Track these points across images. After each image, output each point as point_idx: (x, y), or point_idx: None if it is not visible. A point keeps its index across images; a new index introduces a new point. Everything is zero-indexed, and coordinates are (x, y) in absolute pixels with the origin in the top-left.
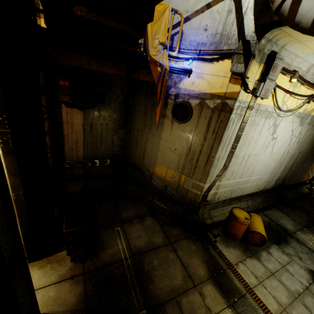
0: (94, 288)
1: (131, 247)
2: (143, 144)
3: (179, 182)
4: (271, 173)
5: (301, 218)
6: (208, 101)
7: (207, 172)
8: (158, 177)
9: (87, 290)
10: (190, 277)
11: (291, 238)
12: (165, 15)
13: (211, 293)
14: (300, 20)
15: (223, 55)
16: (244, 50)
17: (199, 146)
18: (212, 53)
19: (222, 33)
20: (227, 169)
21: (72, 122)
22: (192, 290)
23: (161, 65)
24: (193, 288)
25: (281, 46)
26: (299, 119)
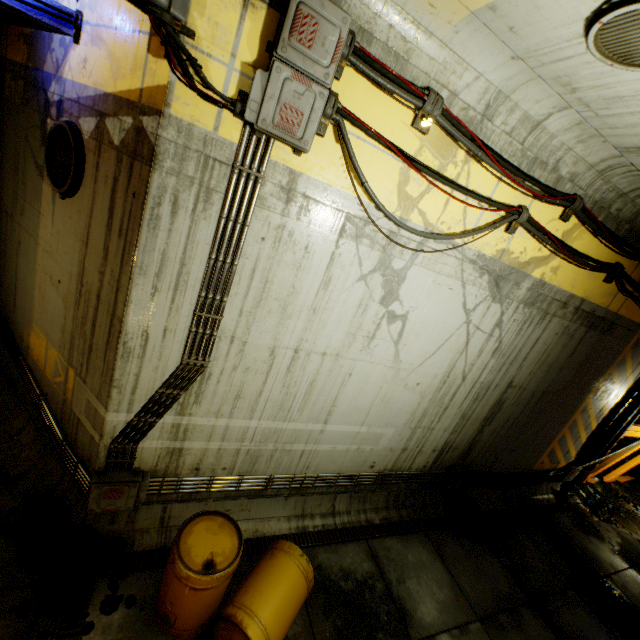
0: None
1: None
2: (15, 259)
3: (66, 390)
4: (413, 428)
5: (486, 585)
6: (111, 122)
7: (111, 371)
8: (36, 366)
9: None
10: None
11: None
12: None
13: None
14: None
15: None
16: None
17: (98, 279)
18: None
19: None
20: (205, 378)
21: None
22: None
23: None
24: None
25: None
26: (488, 280)
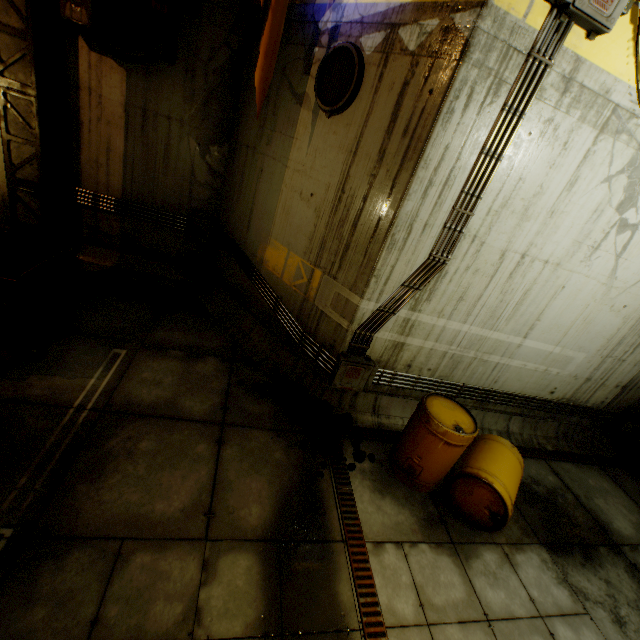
0: None
1: (116, 394)
2: (253, 186)
3: (307, 289)
4: (603, 357)
5: None
6: (406, 30)
7: (373, 262)
8: (269, 275)
9: None
10: (209, 515)
11: (612, 554)
12: None
13: (239, 577)
14: None
15: None
16: None
17: (365, 183)
18: None
19: None
20: (441, 276)
21: (102, 94)
22: (188, 546)
23: None
24: (195, 543)
25: None
26: None
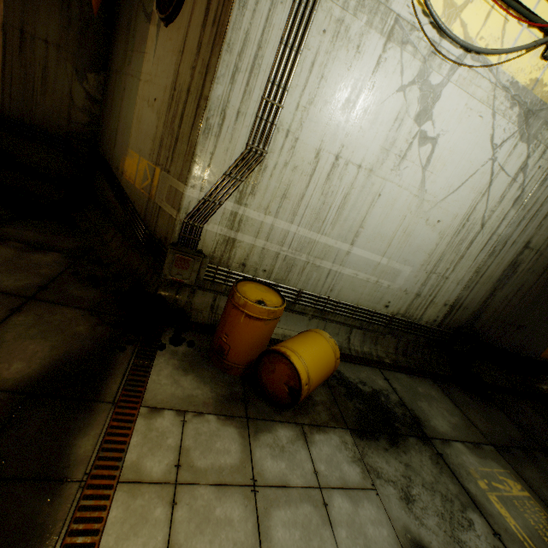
0: None
1: None
2: (119, 106)
3: (151, 189)
4: (428, 273)
5: (496, 426)
6: None
7: (193, 148)
8: (127, 184)
9: None
10: None
11: (421, 444)
12: None
13: None
14: None
15: None
16: None
17: (189, 76)
18: None
19: None
20: (262, 170)
21: None
22: None
23: None
24: None
25: None
26: (518, 113)
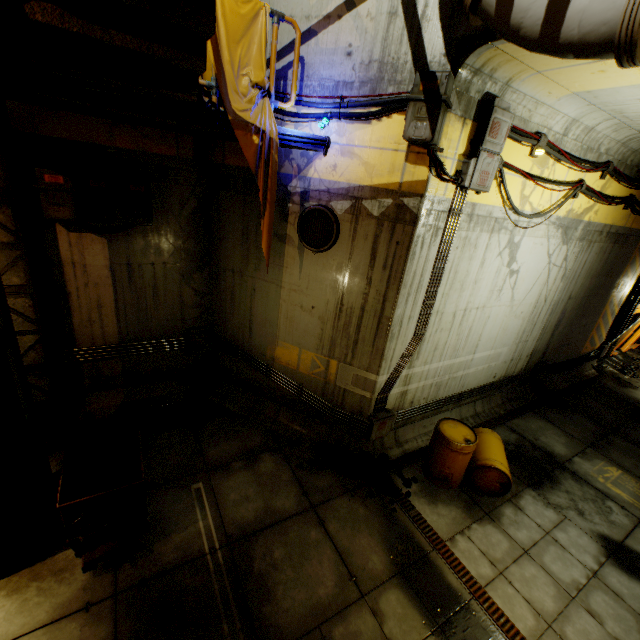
0: (137, 626)
1: (226, 524)
2: (247, 302)
3: (326, 375)
4: (517, 344)
5: (582, 429)
6: (368, 202)
7: (381, 350)
8: (284, 369)
9: (120, 632)
10: (352, 578)
11: (562, 472)
12: (257, 26)
13: (396, 607)
14: (519, 23)
15: (388, 106)
16: (426, 92)
17: (360, 298)
18: (366, 103)
19: (381, 60)
20: (422, 341)
21: (85, 264)
22: (357, 606)
23: (260, 130)
24: (359, 602)
25: (504, 83)
26: (560, 232)
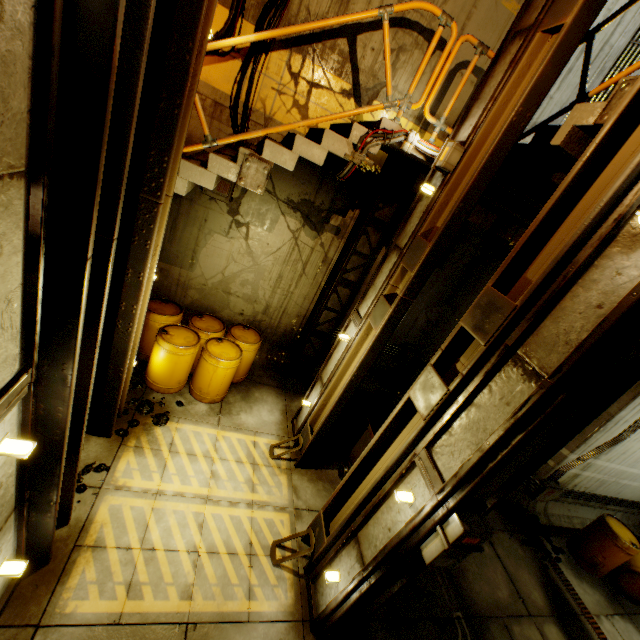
0: None
1: None
2: None
3: None
4: None
5: None
6: None
7: (586, 435)
8: None
9: None
10: (520, 598)
11: None
12: None
13: (557, 639)
14: None
15: None
16: None
17: None
18: None
19: None
20: (619, 443)
21: None
22: (527, 620)
23: None
24: (528, 618)
25: None
26: None
